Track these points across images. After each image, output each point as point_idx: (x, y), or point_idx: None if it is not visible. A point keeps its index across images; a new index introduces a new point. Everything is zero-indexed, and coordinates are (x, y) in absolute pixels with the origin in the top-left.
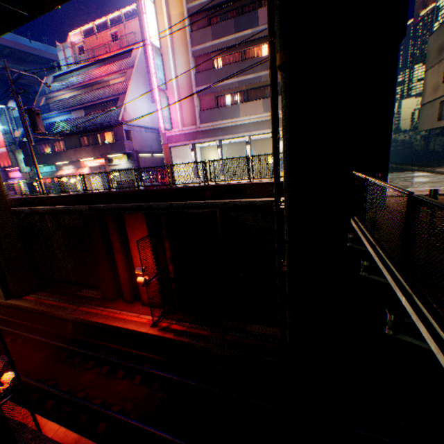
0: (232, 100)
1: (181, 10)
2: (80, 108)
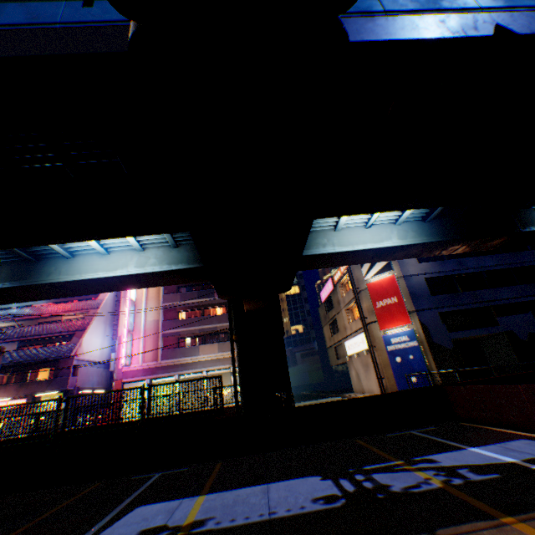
0: (192, 340)
1: None
2: (17, 340)
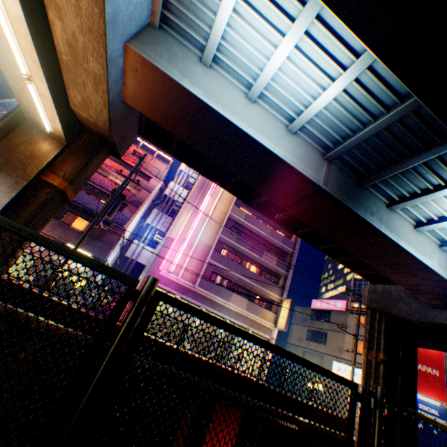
0: (221, 280)
1: (225, 209)
2: None
